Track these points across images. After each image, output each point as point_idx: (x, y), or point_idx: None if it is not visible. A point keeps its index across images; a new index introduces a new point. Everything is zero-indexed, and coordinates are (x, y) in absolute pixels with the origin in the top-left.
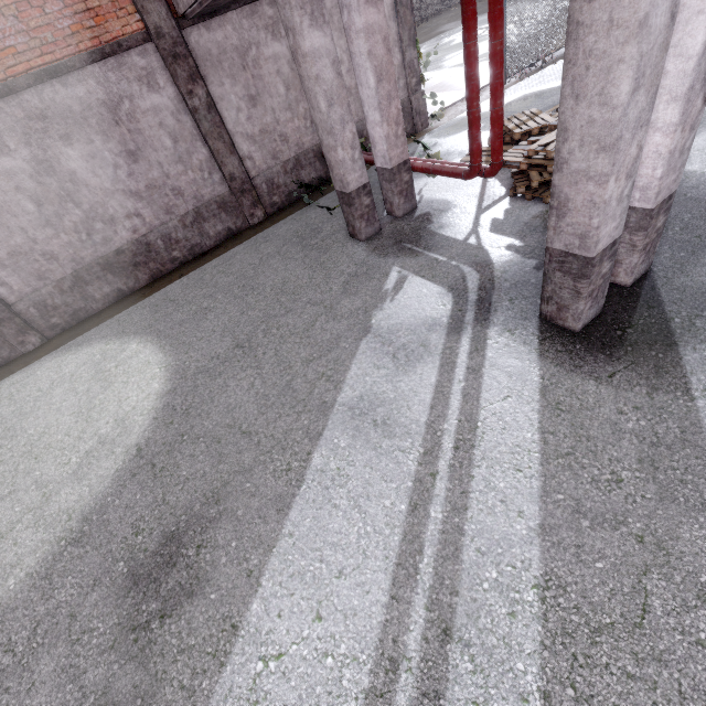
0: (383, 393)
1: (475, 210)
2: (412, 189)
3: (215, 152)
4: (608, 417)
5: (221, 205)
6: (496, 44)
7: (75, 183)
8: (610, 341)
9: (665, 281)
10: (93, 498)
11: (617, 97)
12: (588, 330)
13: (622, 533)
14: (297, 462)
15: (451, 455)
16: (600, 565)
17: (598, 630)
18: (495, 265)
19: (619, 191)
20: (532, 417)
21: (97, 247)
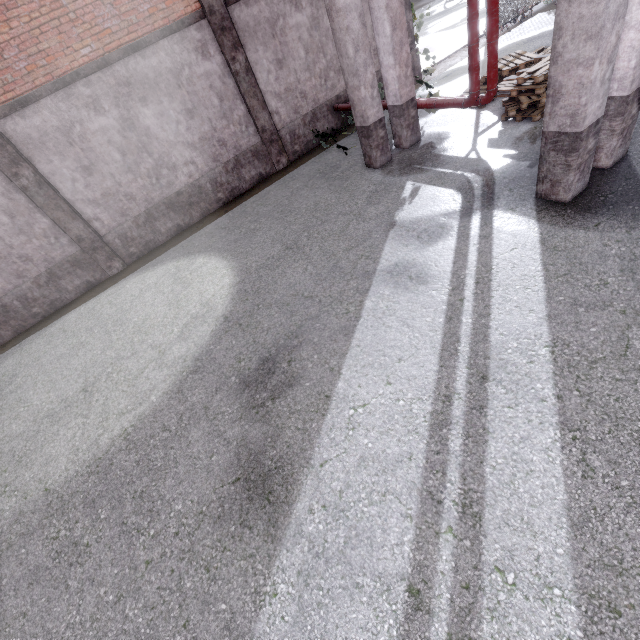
0: (413, 260)
1: (473, 134)
2: (417, 123)
3: (251, 109)
4: (595, 250)
5: (254, 154)
6: None
7: (149, 137)
8: (595, 204)
9: (639, 161)
10: (199, 348)
11: None
12: (576, 200)
13: (609, 311)
14: (353, 308)
15: (474, 287)
16: (594, 329)
17: (594, 361)
18: (495, 169)
19: (602, 74)
20: (535, 258)
21: (163, 190)
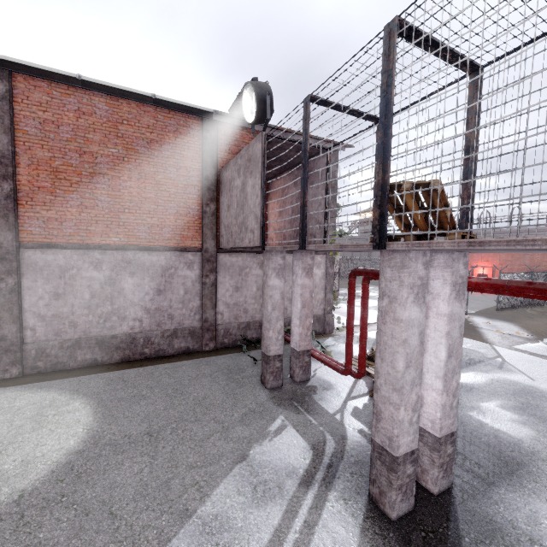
0: (234, 518)
1: (346, 396)
2: (309, 367)
3: (204, 305)
4: None
5: (191, 332)
6: (364, 314)
7: (120, 293)
8: (415, 539)
9: (461, 501)
10: None
11: (398, 367)
12: (401, 522)
13: None
14: None
15: None
16: None
17: None
18: (348, 441)
19: (409, 417)
20: None
21: (104, 329)
